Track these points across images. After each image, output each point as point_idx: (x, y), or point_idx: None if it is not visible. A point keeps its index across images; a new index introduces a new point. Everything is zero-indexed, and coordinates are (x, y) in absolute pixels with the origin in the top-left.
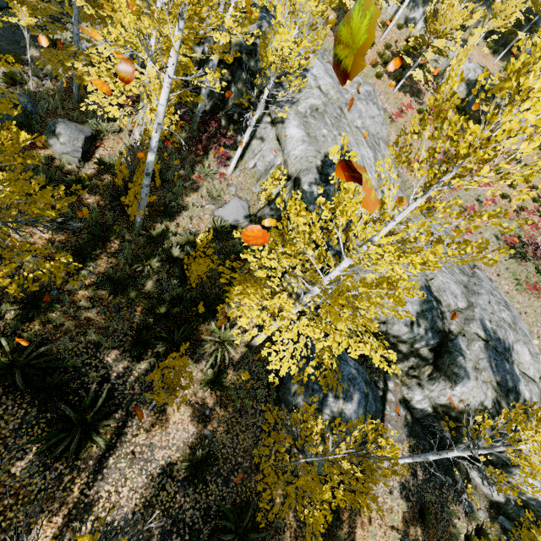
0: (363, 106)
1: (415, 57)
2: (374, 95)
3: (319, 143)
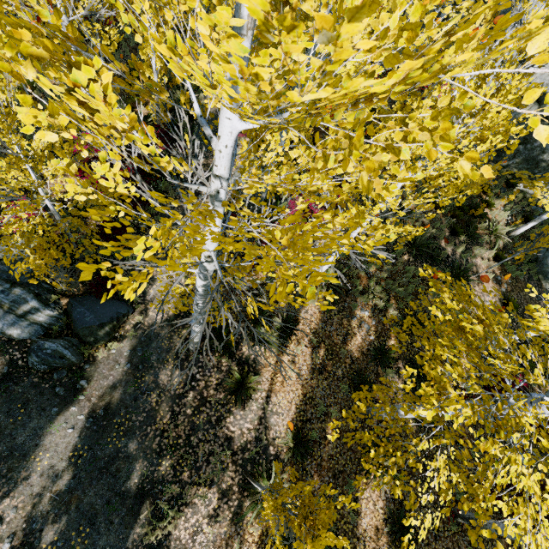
0: None
1: None
2: None
3: None
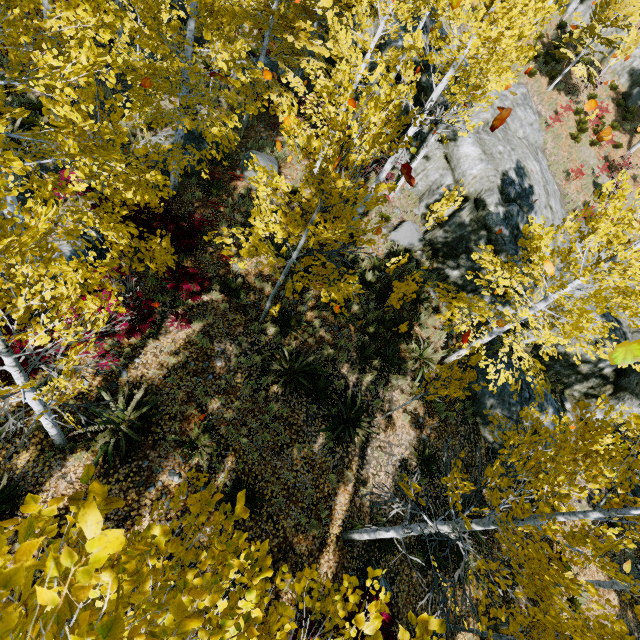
0: (522, 112)
1: (569, 45)
2: (528, 97)
3: (496, 160)
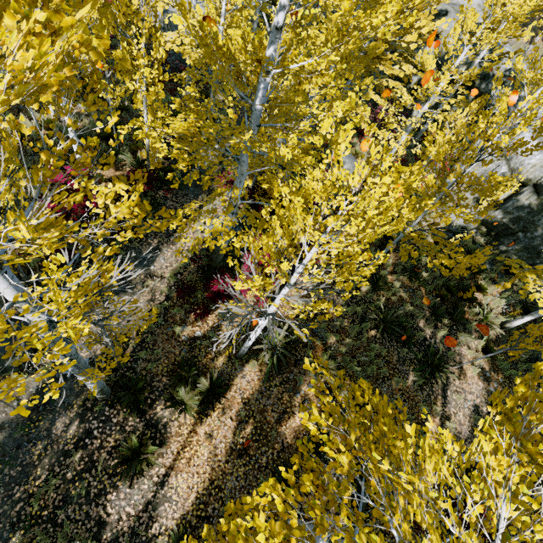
0: None
1: None
2: None
3: None
